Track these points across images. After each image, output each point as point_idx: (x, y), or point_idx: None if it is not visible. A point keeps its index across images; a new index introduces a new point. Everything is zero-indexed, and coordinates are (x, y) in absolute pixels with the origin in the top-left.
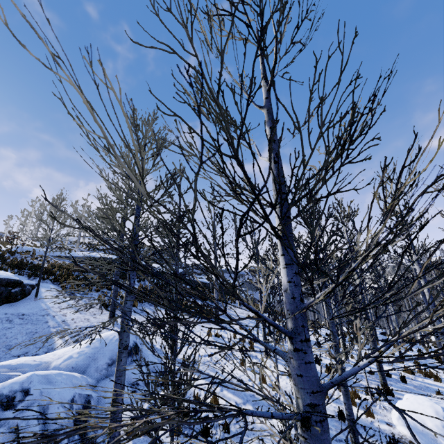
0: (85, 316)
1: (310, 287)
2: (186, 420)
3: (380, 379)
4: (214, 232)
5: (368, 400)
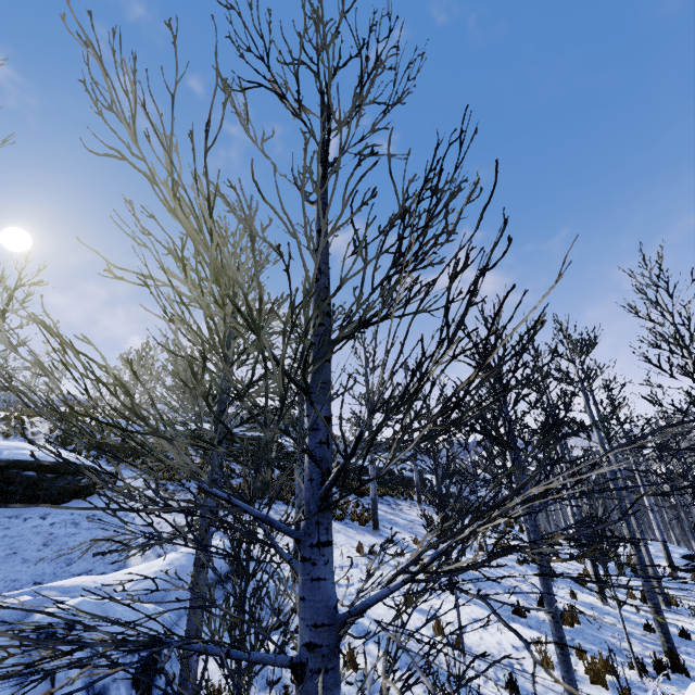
0: (176, 518)
1: (491, 470)
2: (107, 651)
3: (661, 640)
4: (364, 385)
5: (634, 679)
